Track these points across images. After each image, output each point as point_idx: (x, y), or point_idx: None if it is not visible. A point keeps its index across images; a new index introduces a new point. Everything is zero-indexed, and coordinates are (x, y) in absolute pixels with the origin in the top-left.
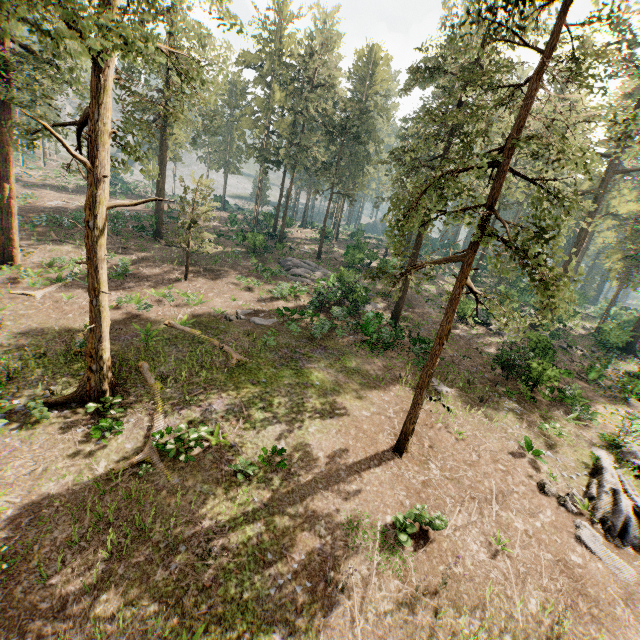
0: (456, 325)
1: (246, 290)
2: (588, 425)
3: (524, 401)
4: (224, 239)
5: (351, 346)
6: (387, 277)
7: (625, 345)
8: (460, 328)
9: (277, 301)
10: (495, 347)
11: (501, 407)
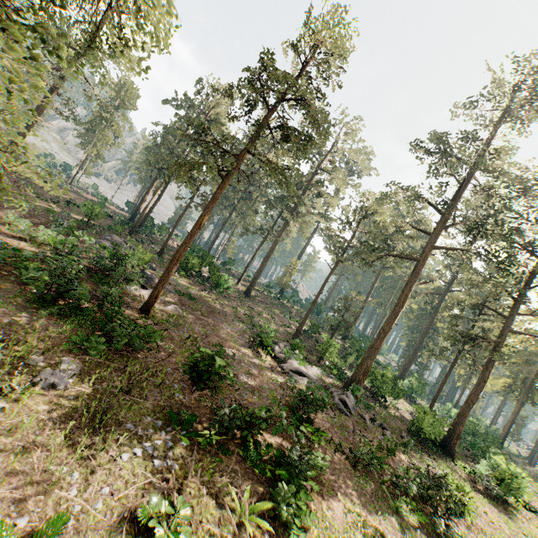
0: (241, 347)
1: (0, 222)
2: (283, 535)
3: (201, 452)
4: (76, 209)
5: (14, 292)
6: (217, 292)
7: (445, 443)
8: (241, 351)
9: (19, 240)
10: (261, 380)
11: (131, 444)
